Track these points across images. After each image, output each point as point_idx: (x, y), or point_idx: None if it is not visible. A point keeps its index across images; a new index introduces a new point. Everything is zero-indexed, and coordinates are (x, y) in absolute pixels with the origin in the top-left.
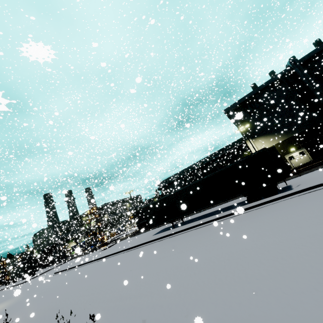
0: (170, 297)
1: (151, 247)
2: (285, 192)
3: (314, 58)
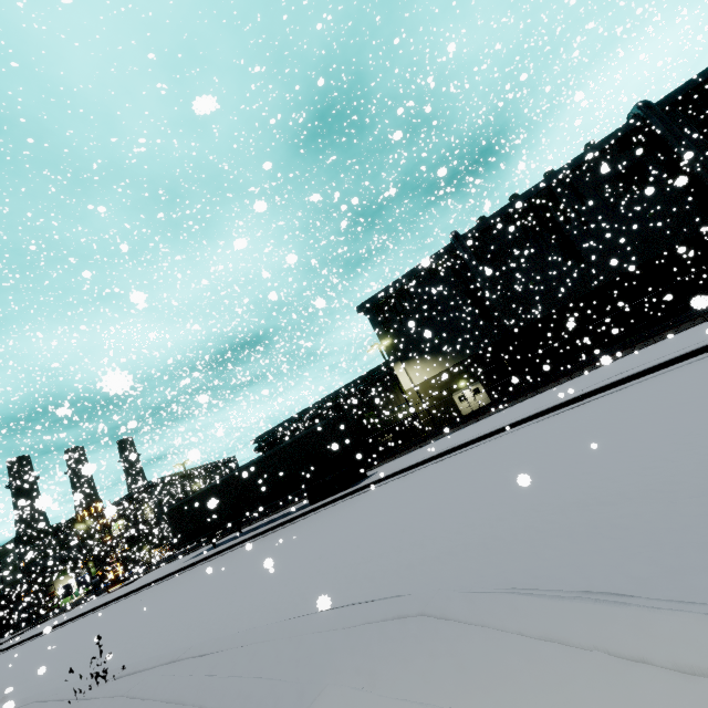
0: (49, 675)
1: (150, 591)
2: (348, 489)
3: (488, 232)
